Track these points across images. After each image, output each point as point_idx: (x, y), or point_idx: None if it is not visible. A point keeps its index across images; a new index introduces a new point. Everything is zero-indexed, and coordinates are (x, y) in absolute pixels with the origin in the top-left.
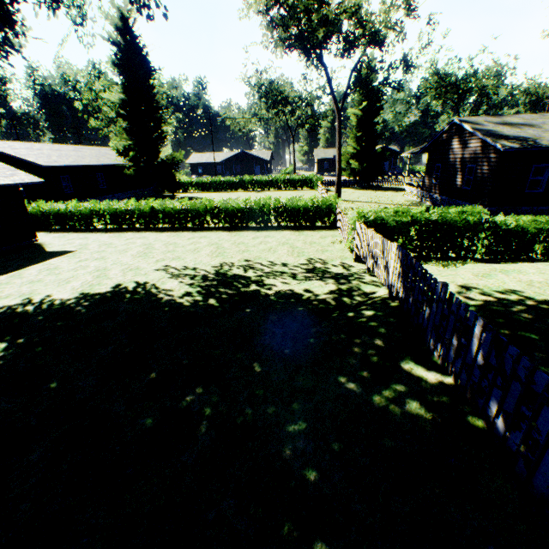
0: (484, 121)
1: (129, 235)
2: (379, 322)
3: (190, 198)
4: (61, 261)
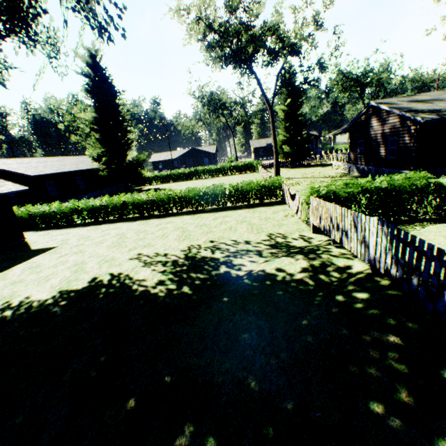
0: (397, 101)
1: (104, 227)
2: (381, 309)
3: (155, 189)
4: (43, 258)
